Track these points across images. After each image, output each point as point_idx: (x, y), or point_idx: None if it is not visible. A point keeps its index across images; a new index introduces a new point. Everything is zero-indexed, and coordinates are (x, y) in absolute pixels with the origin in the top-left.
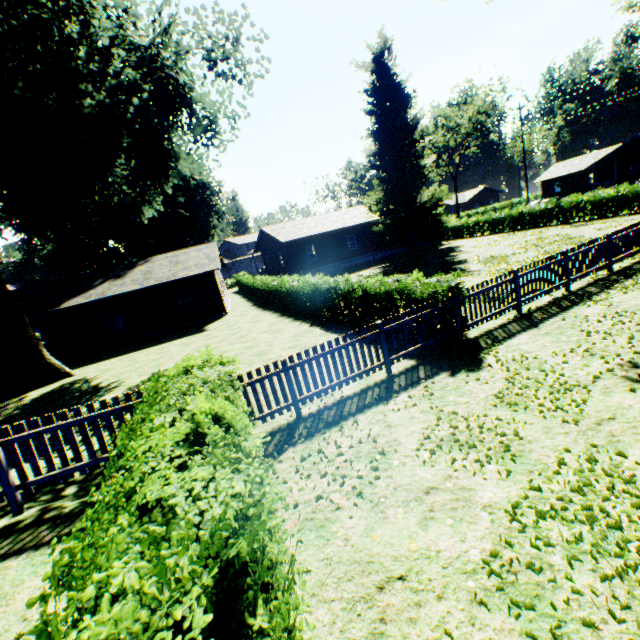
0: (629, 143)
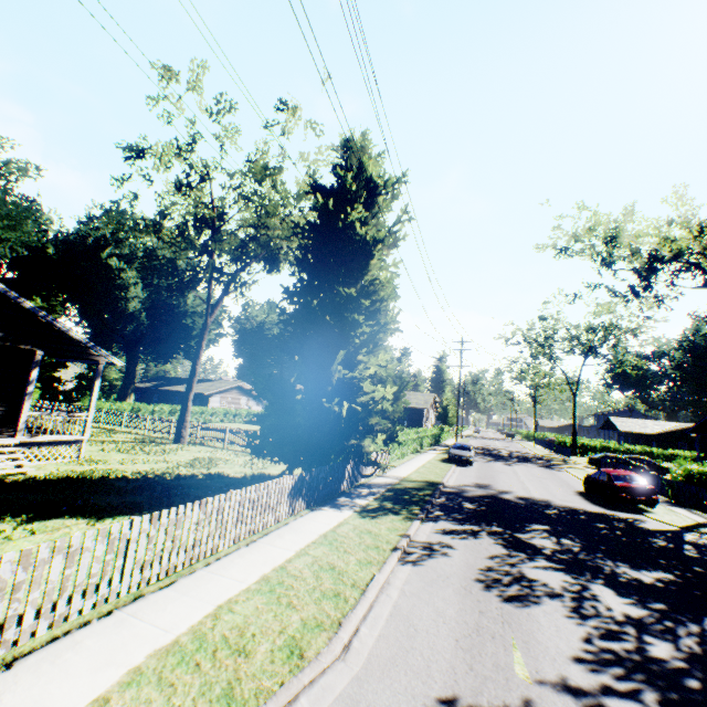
0: None
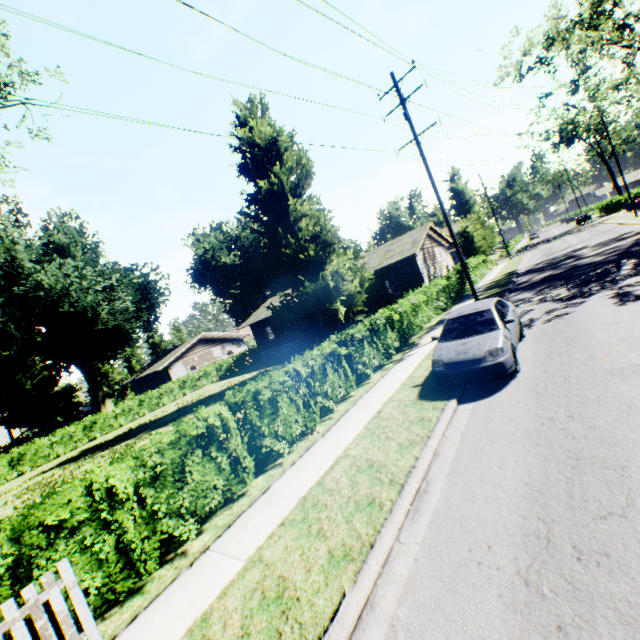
0: None
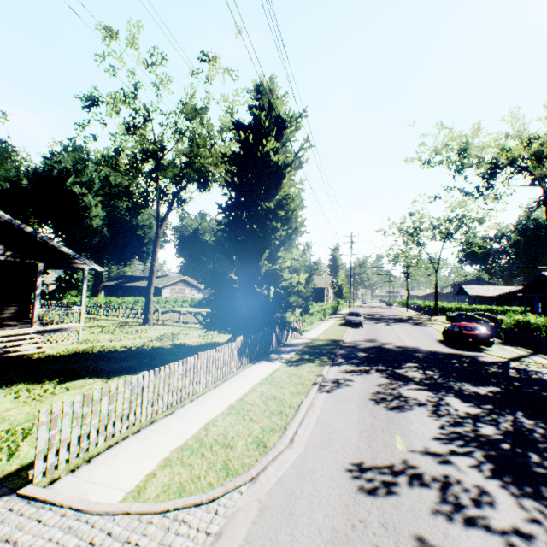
0: (542, 278)
